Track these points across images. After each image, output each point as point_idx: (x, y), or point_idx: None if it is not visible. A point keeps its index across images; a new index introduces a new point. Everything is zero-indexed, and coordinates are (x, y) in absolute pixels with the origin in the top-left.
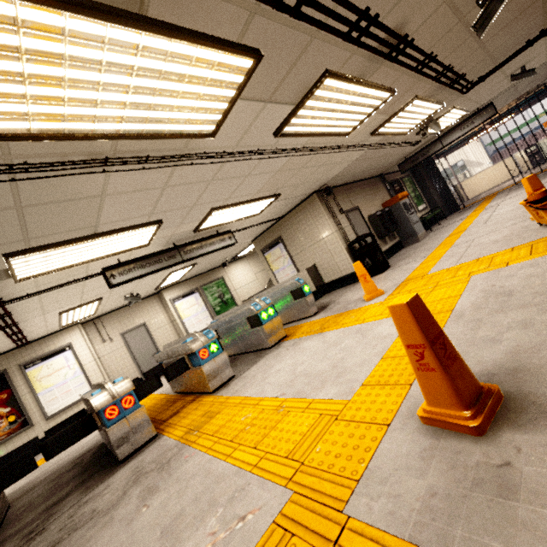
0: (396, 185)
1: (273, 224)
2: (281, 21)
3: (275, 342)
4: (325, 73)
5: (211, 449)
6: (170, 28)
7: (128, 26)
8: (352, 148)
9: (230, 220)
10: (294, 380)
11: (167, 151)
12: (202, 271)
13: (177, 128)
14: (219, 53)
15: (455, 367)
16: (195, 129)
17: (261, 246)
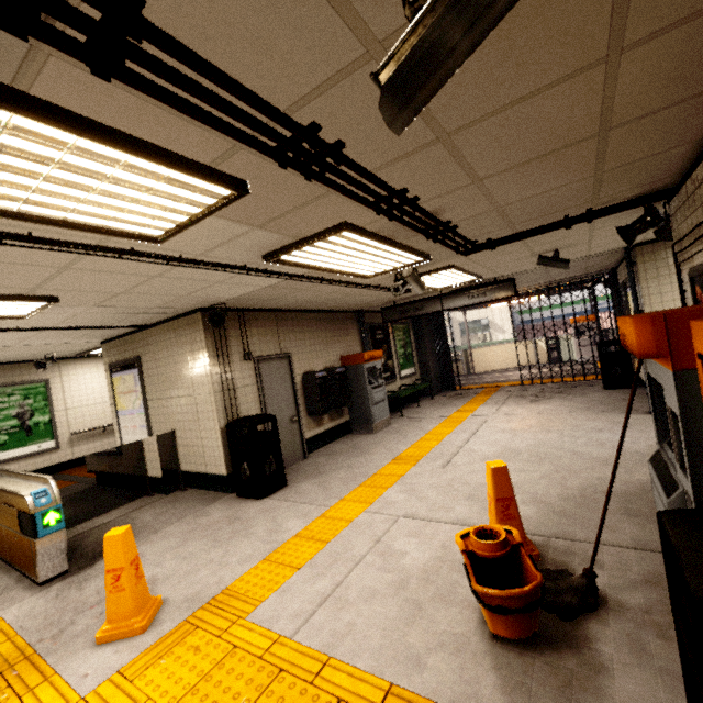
0: (379, 332)
1: (135, 331)
2: None
3: None
4: None
5: None
6: None
7: None
8: (227, 268)
9: None
10: None
11: None
12: None
13: None
14: None
15: None
16: None
17: (111, 358)
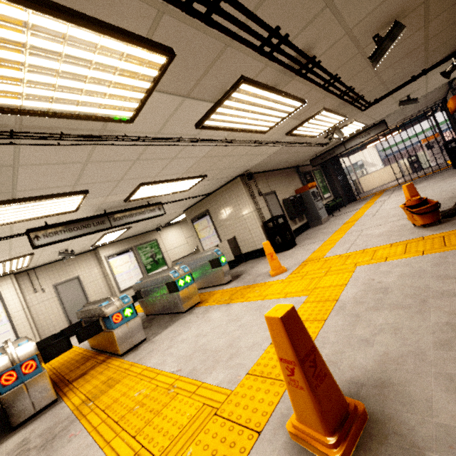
0: (308, 176)
1: (203, 198)
2: (193, 25)
3: (189, 307)
4: (240, 79)
5: (96, 429)
6: (64, 11)
7: (7, 0)
8: (270, 143)
9: (160, 194)
10: (193, 355)
11: (83, 131)
12: (137, 233)
13: (90, 111)
14: (127, 45)
15: (323, 386)
16: (111, 113)
17: (191, 216)
